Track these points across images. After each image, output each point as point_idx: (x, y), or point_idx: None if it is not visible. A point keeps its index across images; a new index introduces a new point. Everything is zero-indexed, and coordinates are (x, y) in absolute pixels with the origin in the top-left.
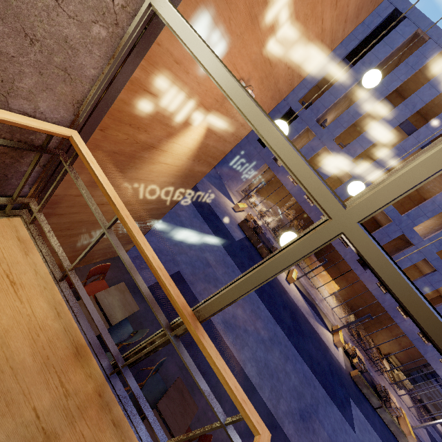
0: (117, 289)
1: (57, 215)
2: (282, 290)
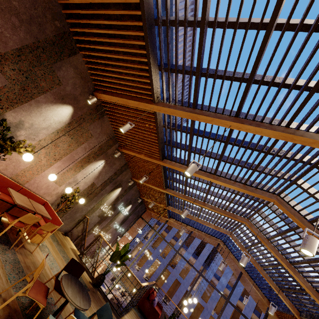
0: None
1: None
2: None
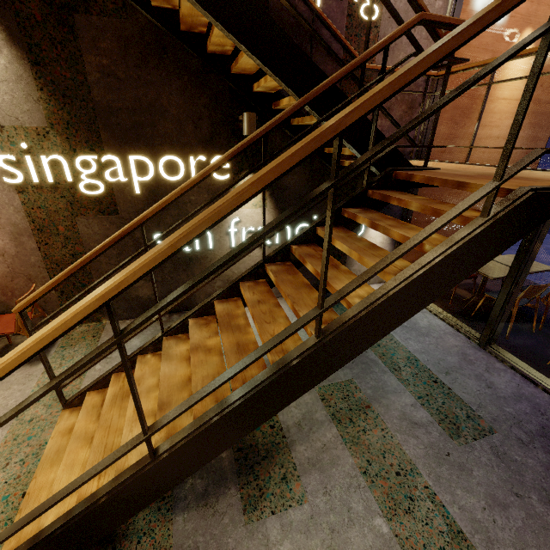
0: (510, 257)
1: None
2: None
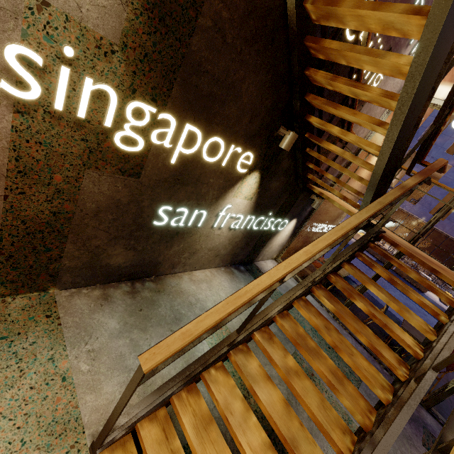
0: None
1: (324, 202)
2: (442, 309)
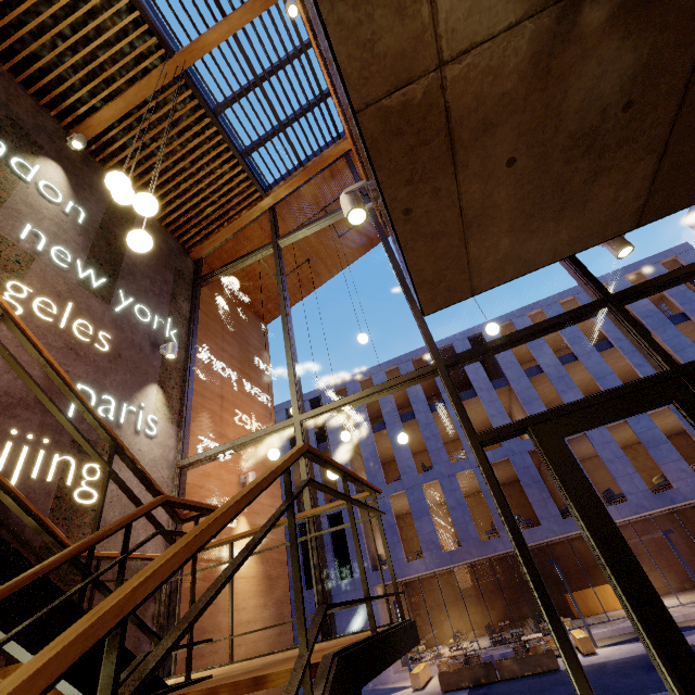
0: None
1: None
2: (596, 667)
